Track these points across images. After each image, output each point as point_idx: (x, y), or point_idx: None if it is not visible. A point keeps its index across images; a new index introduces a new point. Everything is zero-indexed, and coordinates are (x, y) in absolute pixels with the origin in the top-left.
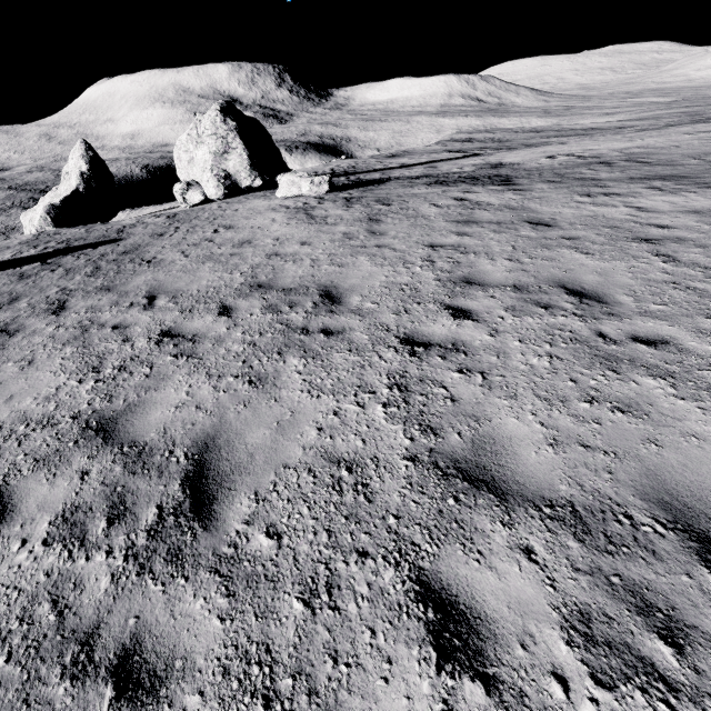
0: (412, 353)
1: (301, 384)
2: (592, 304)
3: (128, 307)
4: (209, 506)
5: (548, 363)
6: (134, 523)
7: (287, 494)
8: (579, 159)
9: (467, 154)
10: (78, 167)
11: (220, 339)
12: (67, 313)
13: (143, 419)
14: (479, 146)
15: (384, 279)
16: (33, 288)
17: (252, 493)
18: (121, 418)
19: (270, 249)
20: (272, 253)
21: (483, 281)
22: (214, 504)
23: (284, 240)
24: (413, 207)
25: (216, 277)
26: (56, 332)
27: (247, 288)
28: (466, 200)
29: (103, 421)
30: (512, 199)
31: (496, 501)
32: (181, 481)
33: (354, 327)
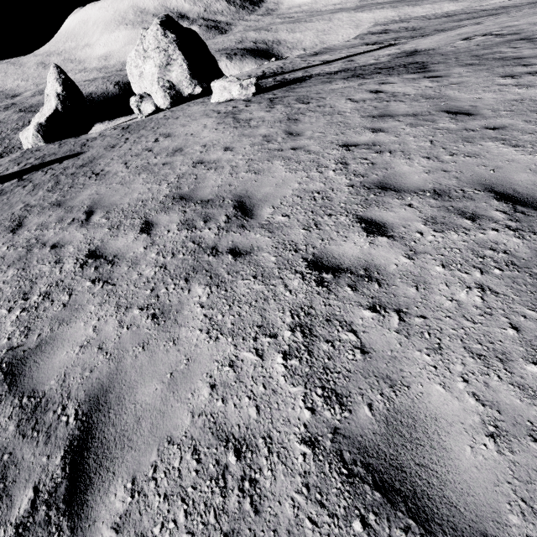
0: (320, 282)
1: (201, 321)
2: (529, 213)
3: (69, 223)
4: (83, 494)
5: (479, 299)
6: (7, 512)
7: (165, 487)
8: (497, 37)
9: (382, 46)
10: (54, 89)
11: (136, 261)
12: (21, 231)
13: (49, 361)
14: (394, 36)
15: (297, 186)
16: (5, 204)
17: (129, 480)
18: (30, 358)
19: (197, 156)
20: (198, 161)
21: (399, 186)
22: (89, 493)
23: (211, 146)
24: (330, 103)
25: (146, 189)
26: (7, 252)
27: (170, 200)
28: (381, 92)
29: (14, 362)
30: (429, 87)
31: (417, 534)
32: (64, 452)
33: (263, 245)
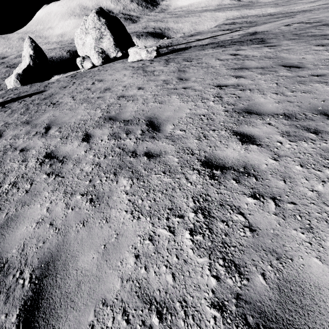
0: (212, 176)
1: (126, 205)
2: None
3: (33, 135)
4: None
5: None
6: None
7: None
8: (307, 24)
9: (232, 31)
10: (28, 52)
11: (78, 160)
12: (0, 140)
13: (12, 233)
14: (239, 26)
15: (189, 111)
16: None
17: None
18: None
19: (120, 93)
20: (121, 96)
21: (260, 111)
22: None
23: (129, 87)
24: (205, 61)
25: (86, 113)
26: None
27: (102, 120)
28: (238, 55)
29: None
30: (268, 52)
31: None
32: (19, 311)
33: (168, 150)
